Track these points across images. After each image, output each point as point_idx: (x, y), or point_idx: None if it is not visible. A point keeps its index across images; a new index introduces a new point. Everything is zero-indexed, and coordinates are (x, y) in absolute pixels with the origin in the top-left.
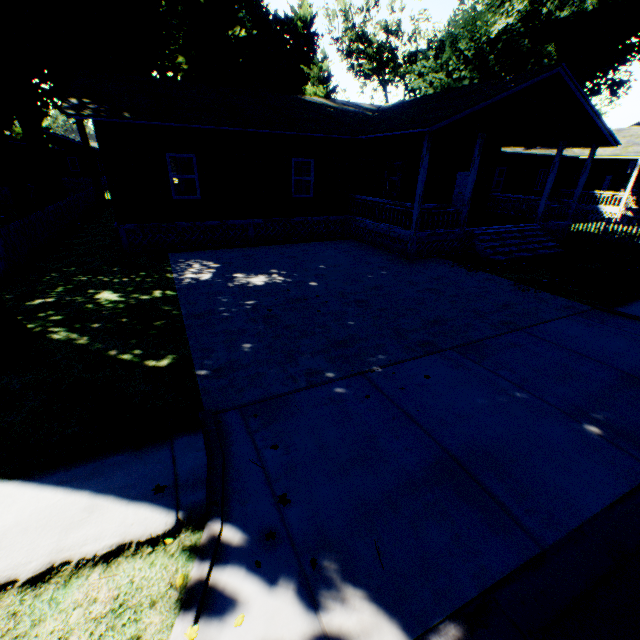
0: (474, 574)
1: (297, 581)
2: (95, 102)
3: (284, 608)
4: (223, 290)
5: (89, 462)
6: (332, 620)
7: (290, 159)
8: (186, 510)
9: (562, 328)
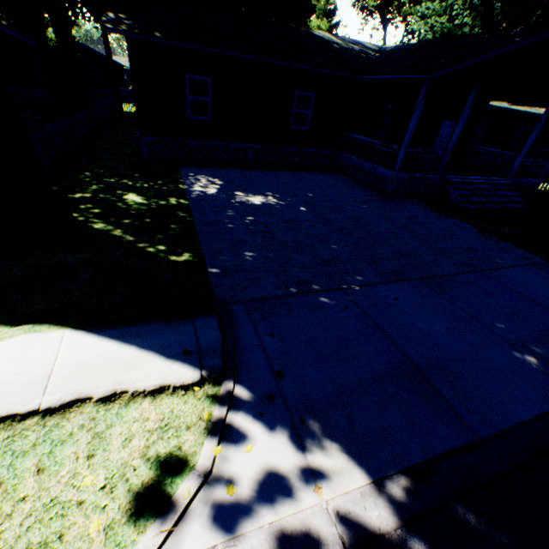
0: (422, 447)
1: (290, 430)
2: (129, 18)
3: (280, 446)
4: (227, 205)
5: (133, 325)
6: (315, 459)
7: (293, 91)
8: (207, 370)
9: (516, 275)
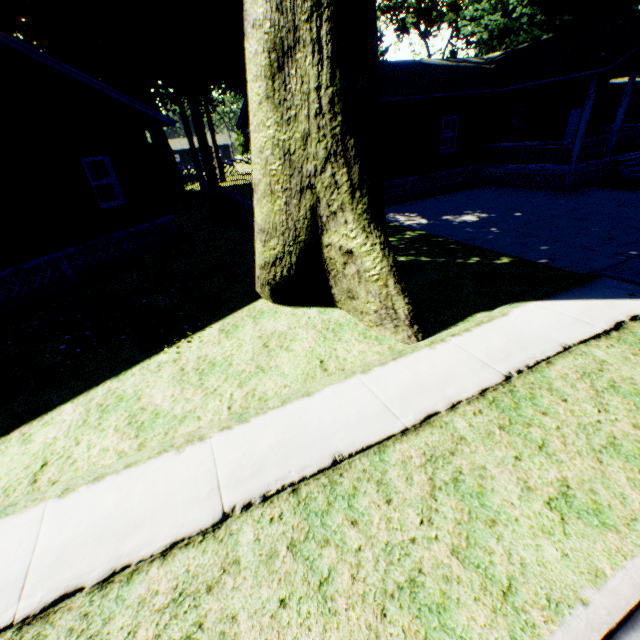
0: None
1: None
2: None
3: None
4: (455, 226)
5: (567, 292)
6: None
7: (441, 119)
8: None
9: None
